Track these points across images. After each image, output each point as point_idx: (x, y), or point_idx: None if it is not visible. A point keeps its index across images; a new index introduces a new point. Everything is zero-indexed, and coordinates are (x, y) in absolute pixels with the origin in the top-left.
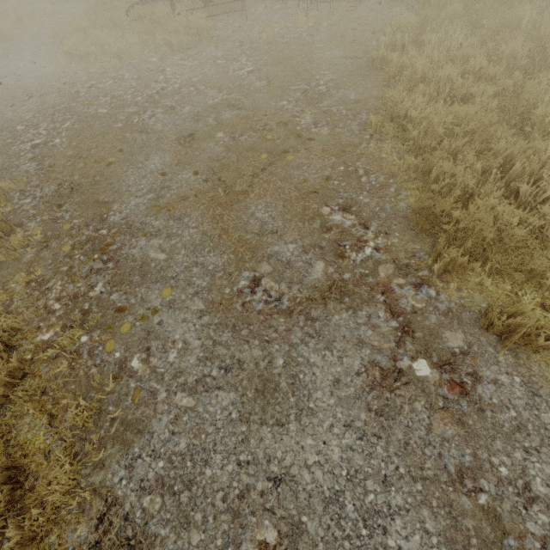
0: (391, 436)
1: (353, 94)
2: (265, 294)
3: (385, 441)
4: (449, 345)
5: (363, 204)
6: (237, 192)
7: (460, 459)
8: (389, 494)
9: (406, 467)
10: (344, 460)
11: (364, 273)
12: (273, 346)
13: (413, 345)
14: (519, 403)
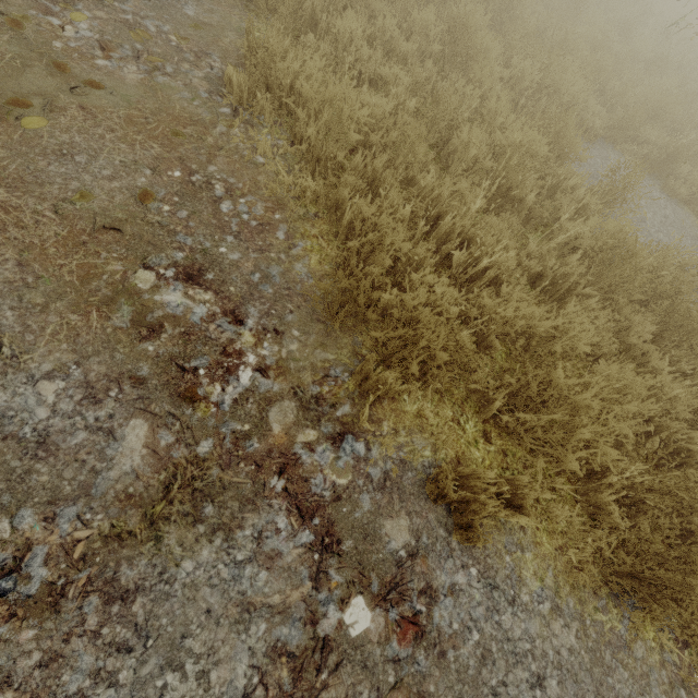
0: None
1: (191, 4)
2: None
3: None
4: (392, 547)
5: (228, 266)
6: None
7: None
8: None
9: None
10: None
11: (242, 432)
12: None
13: (342, 573)
14: (480, 613)
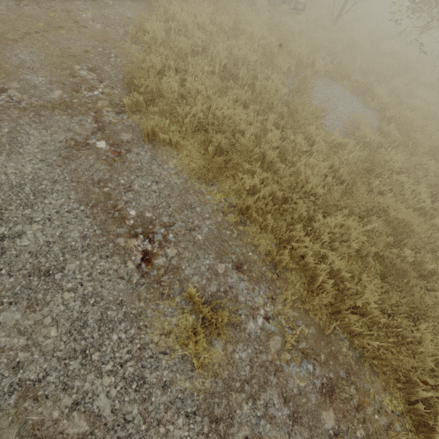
0: (68, 166)
1: (130, 13)
2: (8, 97)
3: (63, 168)
4: (122, 138)
5: (105, 71)
6: (7, 38)
7: (102, 177)
8: (55, 186)
9: (70, 177)
10: (33, 173)
11: (88, 102)
12: (4, 123)
13: (101, 135)
14: (144, 161)
